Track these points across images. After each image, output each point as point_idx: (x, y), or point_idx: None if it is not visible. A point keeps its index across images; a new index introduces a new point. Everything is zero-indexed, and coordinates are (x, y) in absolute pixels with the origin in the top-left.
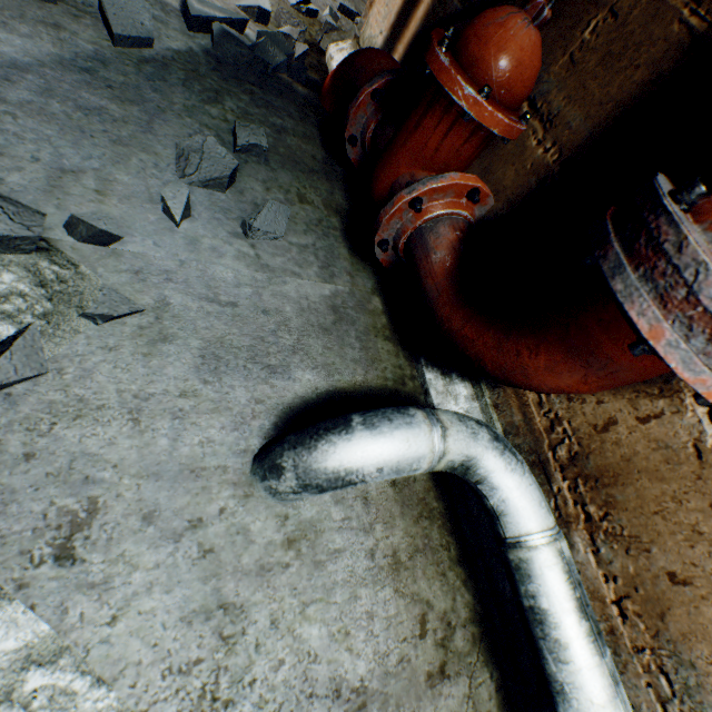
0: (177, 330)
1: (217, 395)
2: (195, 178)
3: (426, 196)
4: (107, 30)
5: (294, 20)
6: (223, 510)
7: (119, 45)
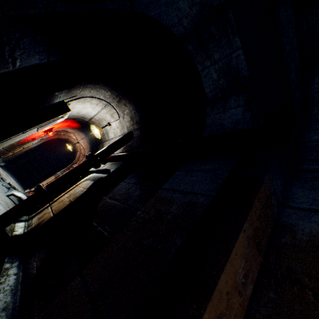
0: (1, 187)
1: (2, 190)
2: (6, 186)
3: (31, 192)
4: (1, 178)
5: (22, 192)
6: (1, 191)
7: (2, 179)
